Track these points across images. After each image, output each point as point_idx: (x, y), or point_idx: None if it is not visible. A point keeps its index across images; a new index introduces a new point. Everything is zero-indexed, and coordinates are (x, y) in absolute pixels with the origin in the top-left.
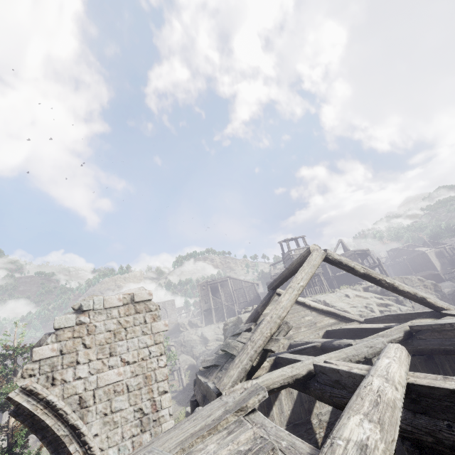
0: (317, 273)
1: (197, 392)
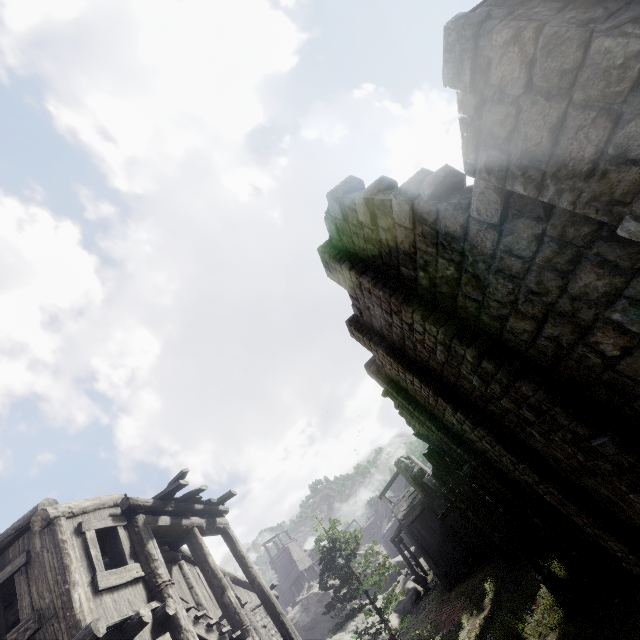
0: (311, 564)
1: (412, 515)
